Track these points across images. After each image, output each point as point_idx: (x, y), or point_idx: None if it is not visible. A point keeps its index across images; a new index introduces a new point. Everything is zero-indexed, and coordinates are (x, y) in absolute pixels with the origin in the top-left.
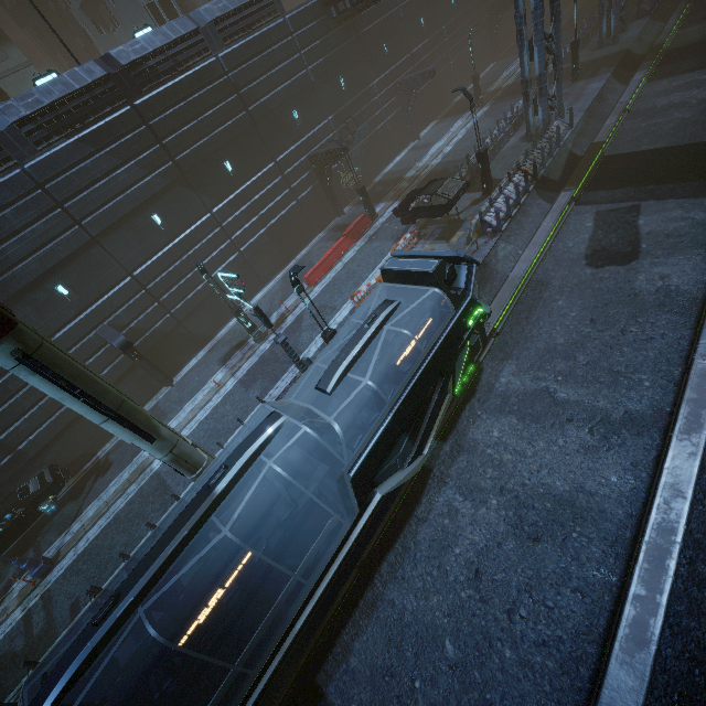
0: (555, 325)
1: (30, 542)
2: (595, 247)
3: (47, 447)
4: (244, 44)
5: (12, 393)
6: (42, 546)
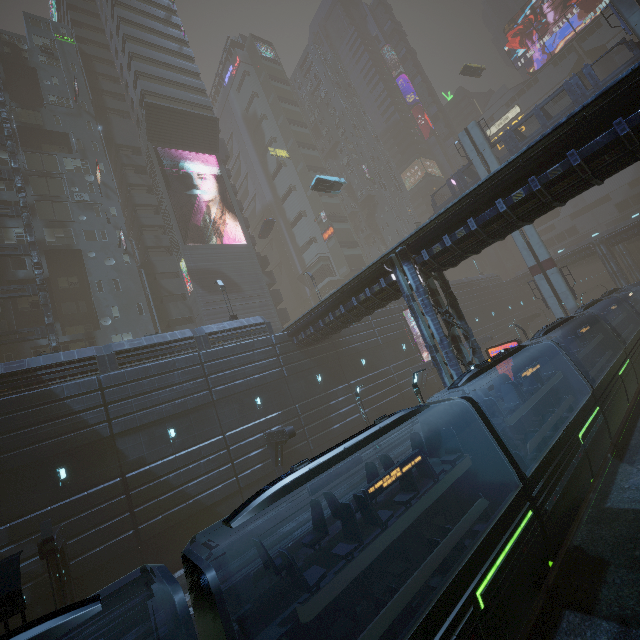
0: None
1: None
2: None
3: None
4: (495, 284)
5: None
6: None
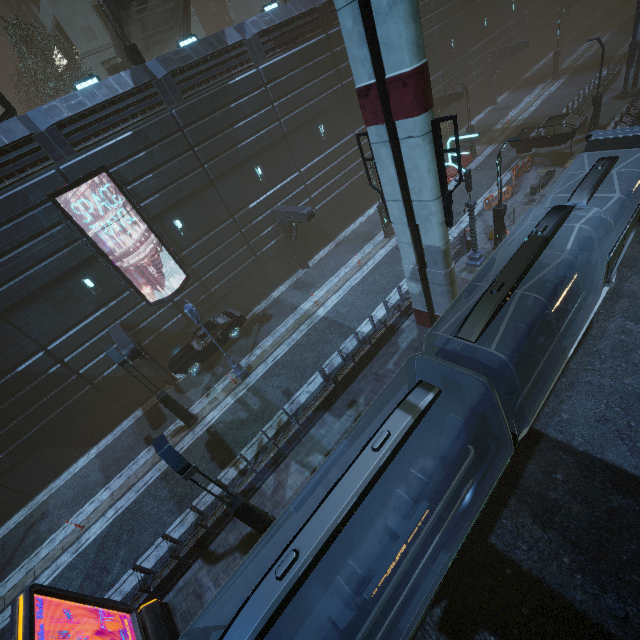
0: None
1: (214, 362)
2: None
3: (225, 296)
4: None
5: (217, 244)
6: (229, 364)
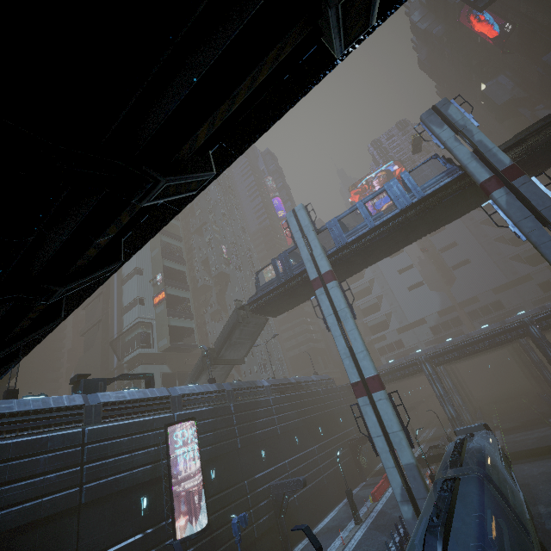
0: (547, 492)
1: None
2: (537, 472)
3: None
4: (327, 389)
5: (231, 501)
6: None
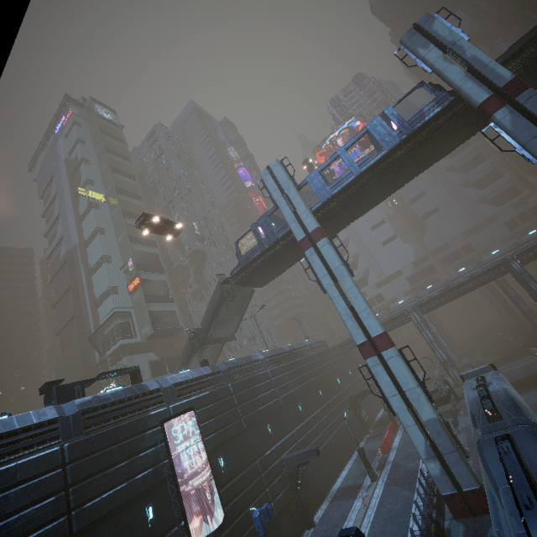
0: None
1: None
2: (536, 401)
3: None
4: (321, 351)
5: (245, 485)
6: None
